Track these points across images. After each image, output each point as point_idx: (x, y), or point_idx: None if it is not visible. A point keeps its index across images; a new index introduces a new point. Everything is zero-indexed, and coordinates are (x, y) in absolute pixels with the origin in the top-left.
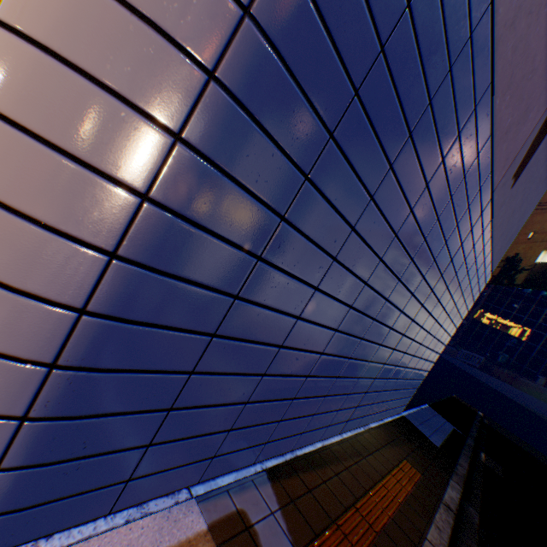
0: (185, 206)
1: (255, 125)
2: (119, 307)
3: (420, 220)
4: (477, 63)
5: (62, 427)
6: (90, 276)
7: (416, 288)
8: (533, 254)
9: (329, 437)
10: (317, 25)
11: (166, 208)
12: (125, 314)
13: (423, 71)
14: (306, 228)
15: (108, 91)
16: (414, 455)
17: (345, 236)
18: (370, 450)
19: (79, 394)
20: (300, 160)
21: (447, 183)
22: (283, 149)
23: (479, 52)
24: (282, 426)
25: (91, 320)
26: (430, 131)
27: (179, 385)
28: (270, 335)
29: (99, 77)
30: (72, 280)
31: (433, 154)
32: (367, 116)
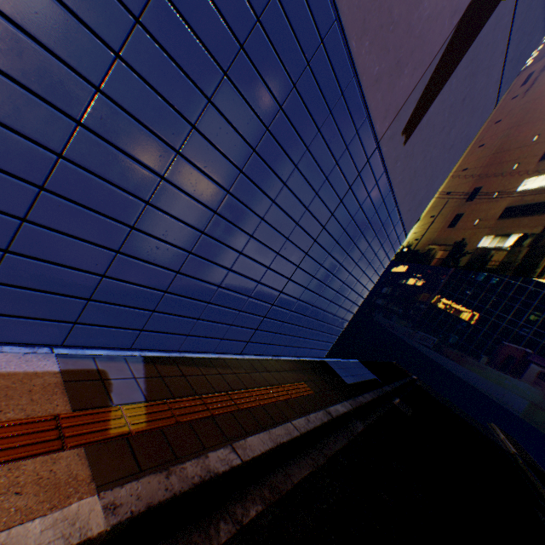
0: None
1: None
2: None
3: (283, 144)
4: None
5: None
6: None
7: (301, 219)
8: (477, 239)
9: (227, 353)
10: None
11: None
12: None
13: None
14: (132, 109)
15: None
16: (316, 382)
17: (186, 132)
18: (269, 370)
19: None
20: (105, 35)
21: (309, 114)
22: (80, 18)
23: None
24: (159, 319)
25: None
26: (268, 51)
27: (11, 229)
28: (116, 211)
29: None
30: None
31: (280, 77)
32: (179, 13)
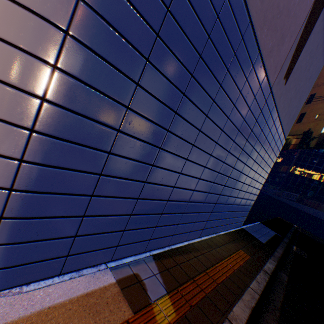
0: (67, 103)
1: (98, 57)
2: (41, 158)
3: (221, 107)
4: (236, 12)
5: (23, 223)
6: (22, 142)
7: (230, 148)
8: (319, 127)
9: (192, 239)
10: (123, 0)
11: (56, 105)
12: (45, 162)
13: (199, 19)
14: (144, 113)
15: (14, 47)
16: (246, 247)
17: (172, 117)
18: (218, 245)
19: (29, 205)
20: (131, 75)
21: (235, 84)
22: (118, 69)
23: (236, 5)
24: (158, 230)
25: (27, 165)
26: (214, 53)
27: (86, 203)
28: (136, 175)
29: (8, 40)
30: (13, 144)
31: (220, 67)
32: (168, 48)
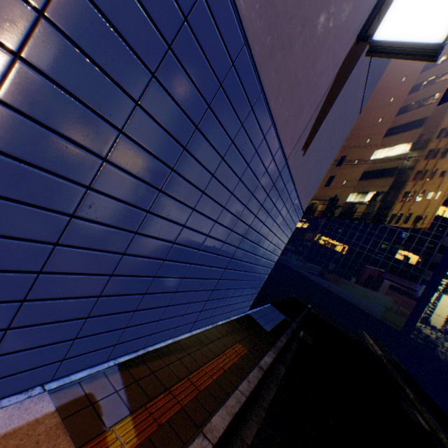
0: None
1: (44, 128)
2: None
3: (224, 182)
4: (245, 81)
5: None
6: None
7: (235, 226)
8: (345, 195)
9: (180, 335)
10: (87, 63)
11: None
12: None
13: (197, 87)
14: (114, 193)
15: None
16: (247, 339)
17: (155, 196)
18: (213, 340)
19: None
20: (95, 149)
21: (242, 156)
22: (76, 142)
23: (245, 74)
24: (129, 331)
25: None
26: (215, 124)
27: (13, 311)
28: (99, 268)
29: None
30: None
31: (223, 139)
32: (152, 118)
